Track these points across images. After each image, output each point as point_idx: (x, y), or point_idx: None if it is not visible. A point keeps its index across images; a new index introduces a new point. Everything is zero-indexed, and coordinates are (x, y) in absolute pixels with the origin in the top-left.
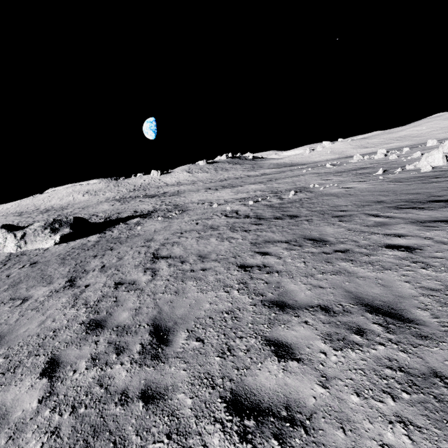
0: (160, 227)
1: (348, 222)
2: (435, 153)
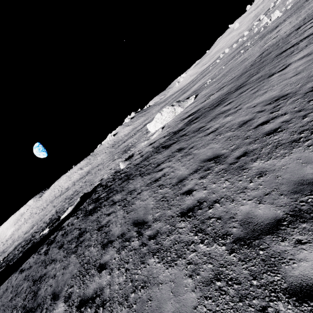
0: (227, 69)
1: (306, 3)
2: (275, 12)
